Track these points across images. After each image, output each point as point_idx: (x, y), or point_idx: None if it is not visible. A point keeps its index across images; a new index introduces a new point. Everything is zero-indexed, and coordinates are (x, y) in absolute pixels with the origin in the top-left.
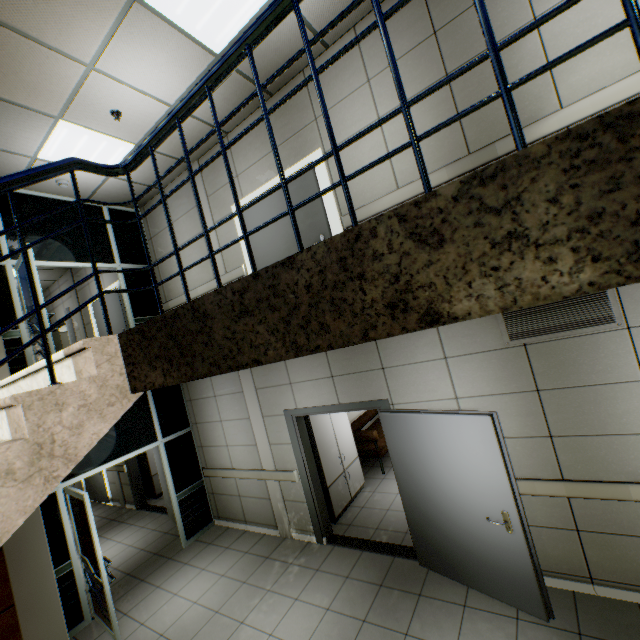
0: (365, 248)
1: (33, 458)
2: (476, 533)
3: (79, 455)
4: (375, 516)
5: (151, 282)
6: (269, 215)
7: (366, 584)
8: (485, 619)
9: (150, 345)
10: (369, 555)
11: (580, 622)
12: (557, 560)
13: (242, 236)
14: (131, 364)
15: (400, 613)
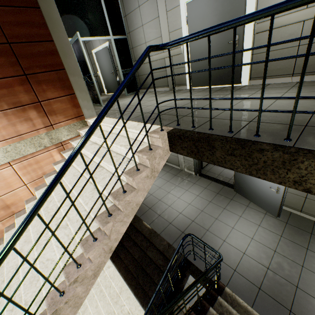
0: (295, 164)
1: (151, 172)
2: (262, 189)
3: (159, 170)
4: (218, 170)
5: (127, 47)
6: (205, 13)
7: (212, 192)
8: (253, 211)
9: (183, 143)
10: (214, 183)
11: (288, 220)
12: (290, 203)
13: (229, 110)
14: (171, 143)
15: (223, 203)
